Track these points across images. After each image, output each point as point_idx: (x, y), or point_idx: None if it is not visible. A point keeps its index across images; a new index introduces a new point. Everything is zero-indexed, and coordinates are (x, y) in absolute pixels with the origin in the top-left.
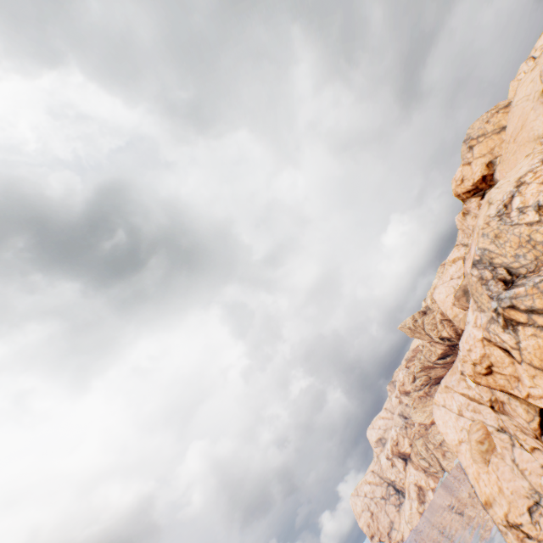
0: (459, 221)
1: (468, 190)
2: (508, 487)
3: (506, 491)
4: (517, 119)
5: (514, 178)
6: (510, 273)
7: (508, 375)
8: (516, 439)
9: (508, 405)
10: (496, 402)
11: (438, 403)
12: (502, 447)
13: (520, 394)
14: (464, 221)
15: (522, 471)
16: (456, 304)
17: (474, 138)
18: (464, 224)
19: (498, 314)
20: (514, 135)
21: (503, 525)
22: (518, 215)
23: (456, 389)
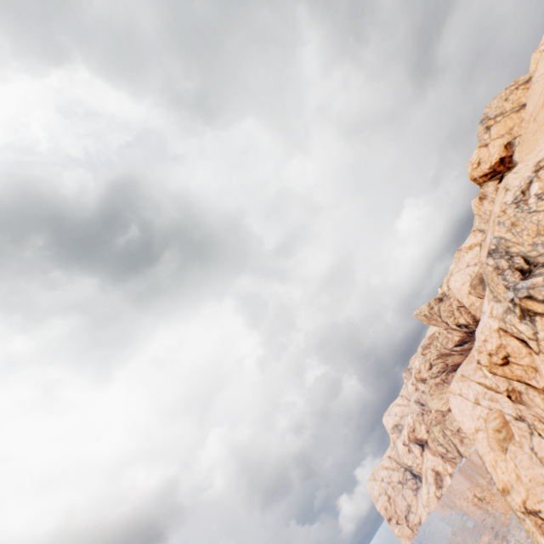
0: (475, 207)
1: (485, 173)
2: (526, 475)
3: (524, 479)
4: (537, 96)
5: (533, 162)
6: (527, 262)
7: (525, 365)
8: (534, 428)
9: (526, 395)
10: (513, 392)
11: (454, 392)
12: (520, 435)
13: (538, 384)
14: (481, 206)
15: (540, 459)
16: (472, 292)
17: (492, 118)
18: (481, 209)
19: (514, 304)
20: (534, 114)
21: (521, 512)
22: (537, 201)
23: (472, 378)
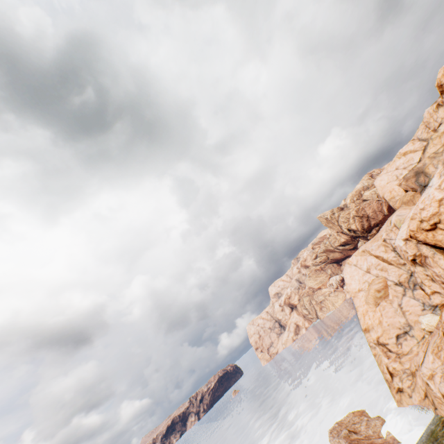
0: (429, 114)
1: None
2: (387, 321)
3: (384, 324)
4: None
5: None
6: None
7: None
8: (420, 286)
9: (431, 258)
10: (420, 256)
11: (351, 263)
12: (394, 296)
13: None
14: (435, 113)
15: (404, 312)
16: (402, 184)
17: None
18: (433, 116)
19: None
20: None
21: (374, 343)
22: None
23: (373, 252)
